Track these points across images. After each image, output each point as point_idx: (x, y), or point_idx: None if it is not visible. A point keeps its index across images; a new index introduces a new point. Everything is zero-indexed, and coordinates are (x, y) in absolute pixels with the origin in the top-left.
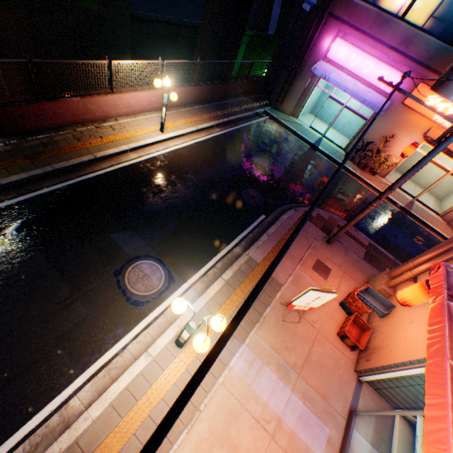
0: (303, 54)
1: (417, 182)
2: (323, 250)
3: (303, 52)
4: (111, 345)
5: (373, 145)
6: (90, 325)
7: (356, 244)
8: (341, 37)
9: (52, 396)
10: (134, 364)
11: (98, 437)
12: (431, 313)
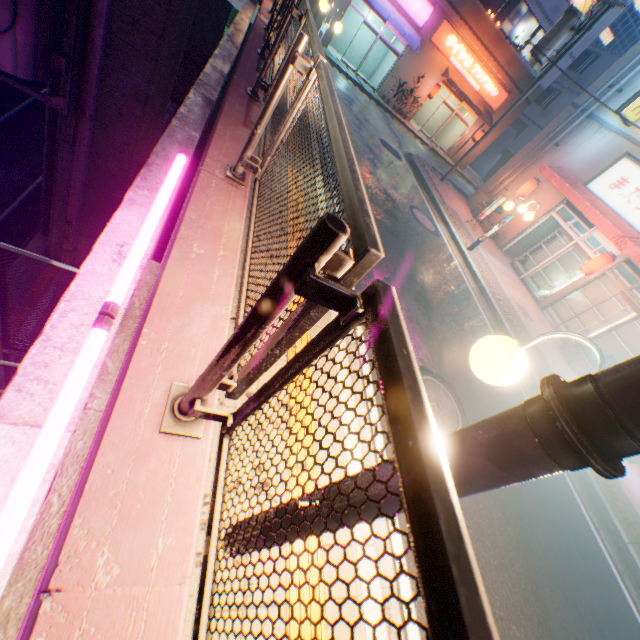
0: None
1: (421, 124)
2: (444, 187)
3: None
4: (453, 259)
5: (405, 87)
6: (440, 252)
7: (446, 181)
8: None
9: (466, 285)
10: (470, 262)
11: (491, 290)
12: (556, 187)
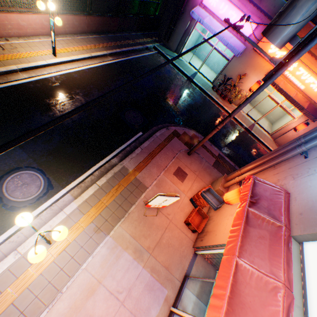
0: None
1: (259, 110)
2: (184, 160)
3: None
4: None
5: (232, 81)
6: None
7: (209, 155)
8: None
9: None
10: (2, 262)
11: None
12: (236, 216)
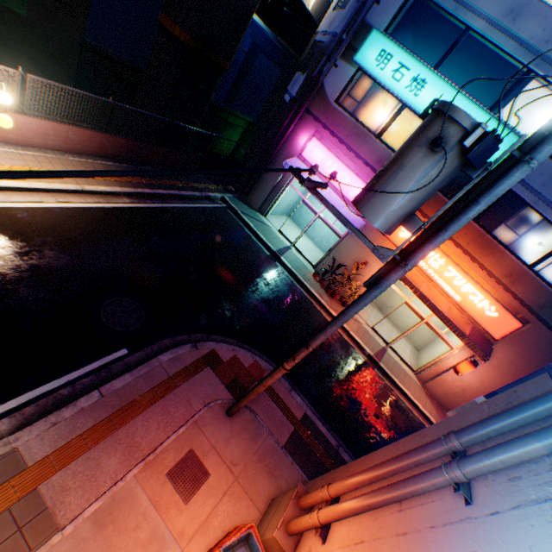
0: (277, 145)
1: (395, 323)
2: (213, 428)
3: (277, 142)
4: None
5: (345, 269)
6: None
7: (282, 416)
8: (319, 139)
9: None
10: None
11: None
12: None
